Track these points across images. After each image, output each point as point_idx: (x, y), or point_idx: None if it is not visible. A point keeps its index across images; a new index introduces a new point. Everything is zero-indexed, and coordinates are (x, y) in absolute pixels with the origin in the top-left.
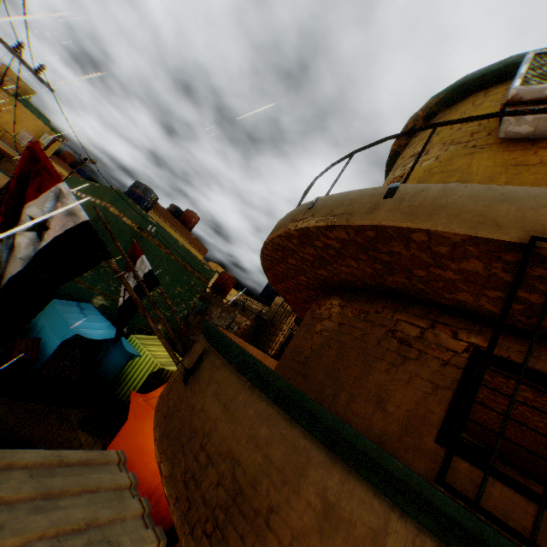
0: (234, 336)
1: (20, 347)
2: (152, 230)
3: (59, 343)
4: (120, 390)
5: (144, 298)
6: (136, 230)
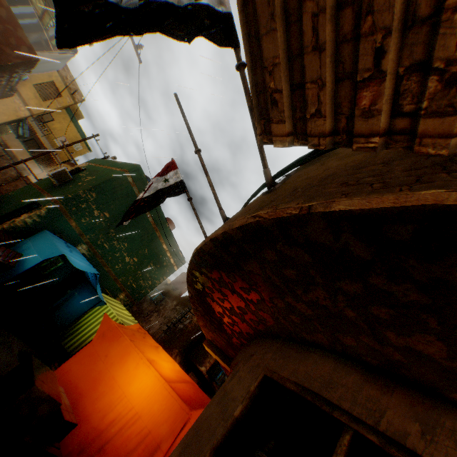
0: None
1: (2, 252)
2: None
3: (41, 260)
4: (68, 340)
5: (120, 262)
6: None
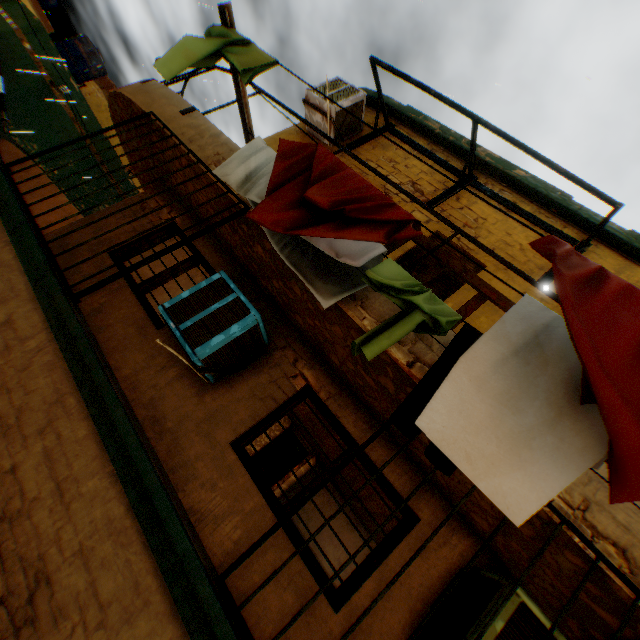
0: (78, 210)
1: None
2: (66, 92)
3: None
4: None
5: None
6: (49, 84)
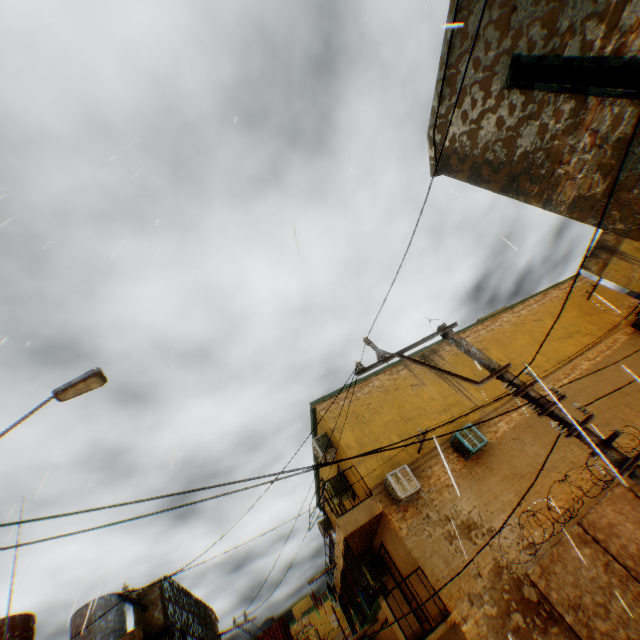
0: None
1: None
2: None
3: None
4: None
5: None
6: None
